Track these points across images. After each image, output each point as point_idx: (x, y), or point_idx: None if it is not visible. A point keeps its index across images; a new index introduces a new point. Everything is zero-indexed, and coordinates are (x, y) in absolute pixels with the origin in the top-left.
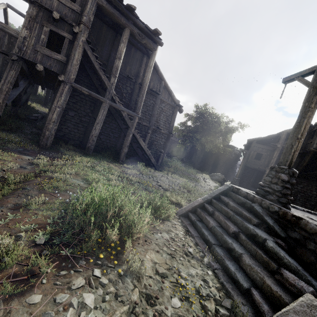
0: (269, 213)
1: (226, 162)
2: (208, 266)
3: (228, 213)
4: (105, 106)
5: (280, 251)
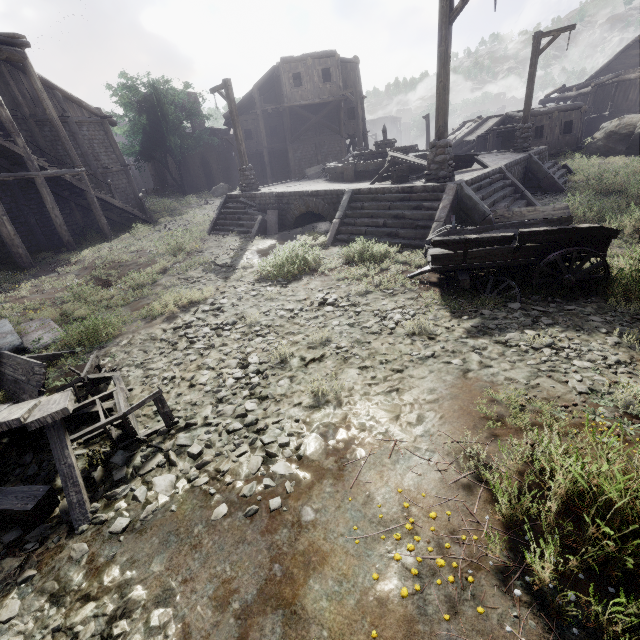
0: (248, 199)
1: (220, 159)
2: (234, 236)
3: (232, 212)
4: (42, 181)
5: (253, 212)
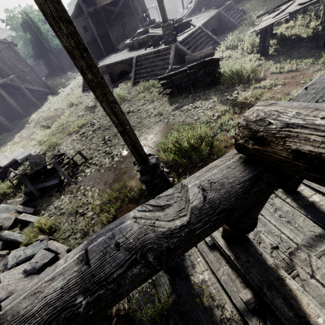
0: None
1: None
2: None
3: None
4: None
5: None
